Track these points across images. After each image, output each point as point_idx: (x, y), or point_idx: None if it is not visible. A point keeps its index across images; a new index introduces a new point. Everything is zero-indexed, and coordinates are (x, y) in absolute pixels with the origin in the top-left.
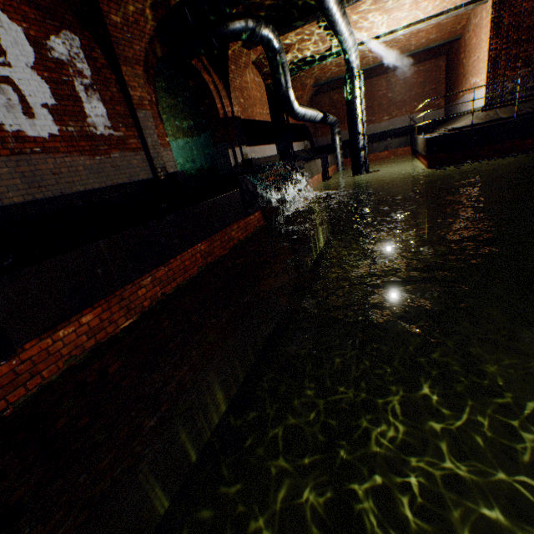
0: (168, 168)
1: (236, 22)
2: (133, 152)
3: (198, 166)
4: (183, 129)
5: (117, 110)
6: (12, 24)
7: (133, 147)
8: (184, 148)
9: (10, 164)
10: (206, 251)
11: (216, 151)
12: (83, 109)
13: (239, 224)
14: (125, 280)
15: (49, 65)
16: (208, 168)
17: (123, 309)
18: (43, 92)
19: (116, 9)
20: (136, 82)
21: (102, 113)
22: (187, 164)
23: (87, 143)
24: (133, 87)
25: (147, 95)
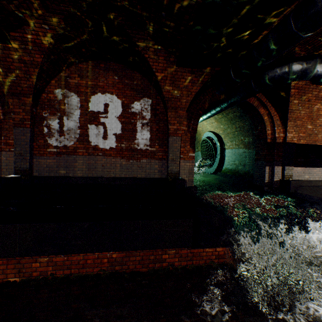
0: (180, 174)
1: (277, 69)
2: (158, 160)
3: (245, 170)
4: (244, 142)
5: (158, 136)
6: (118, 100)
7: (159, 157)
8: (241, 154)
9: (85, 159)
10: (117, 259)
11: (255, 165)
12: (135, 135)
13: (179, 250)
14: (23, 253)
15: (127, 115)
16: (252, 173)
17: (17, 268)
18: (117, 127)
19: (170, 83)
20: (176, 120)
21: (146, 137)
22: (239, 166)
23: (128, 153)
24: (172, 123)
25: (185, 127)
